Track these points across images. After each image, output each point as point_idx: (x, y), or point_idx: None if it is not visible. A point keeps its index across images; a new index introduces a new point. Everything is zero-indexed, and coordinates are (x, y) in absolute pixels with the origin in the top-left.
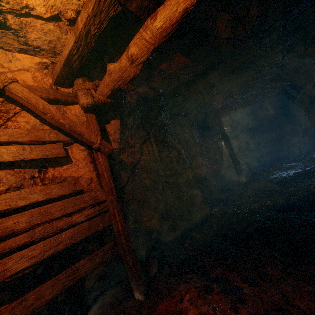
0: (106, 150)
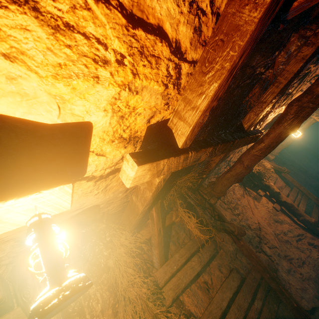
0: (289, 171)
